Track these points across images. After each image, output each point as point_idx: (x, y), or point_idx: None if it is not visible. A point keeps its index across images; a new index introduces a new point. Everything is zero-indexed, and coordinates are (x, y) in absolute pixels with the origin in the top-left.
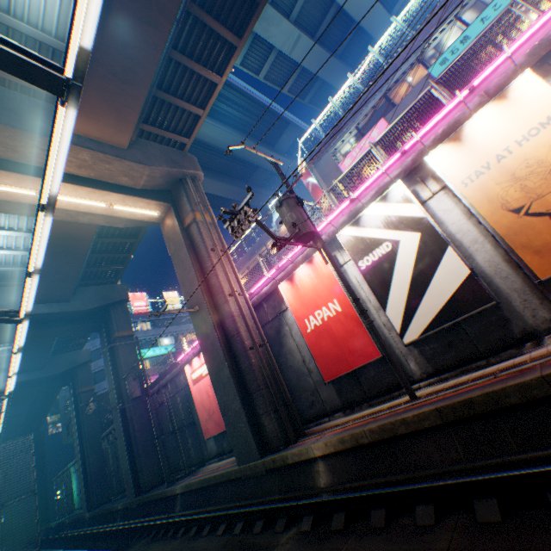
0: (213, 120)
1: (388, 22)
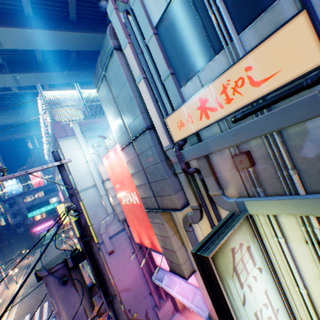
0: (7, 110)
1: (101, 37)
